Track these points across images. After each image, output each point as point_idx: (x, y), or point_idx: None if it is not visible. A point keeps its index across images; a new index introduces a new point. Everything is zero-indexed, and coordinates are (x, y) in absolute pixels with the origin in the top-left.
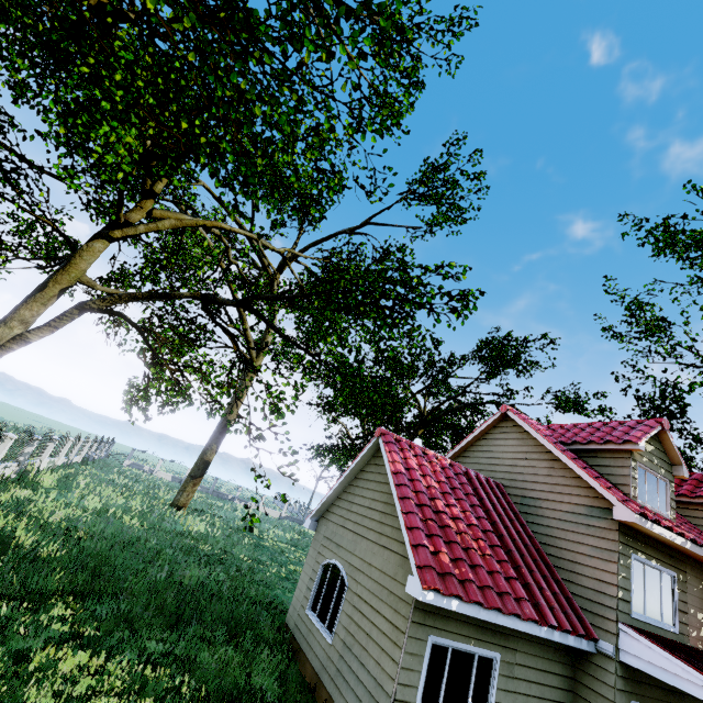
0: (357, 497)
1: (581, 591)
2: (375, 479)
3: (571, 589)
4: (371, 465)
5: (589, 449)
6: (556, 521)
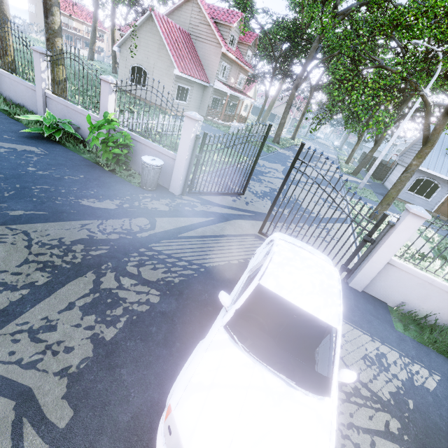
0: (142, 39)
1: (209, 72)
2: (151, 33)
3: (206, 72)
4: (147, 25)
5: (220, 23)
6: (206, 50)
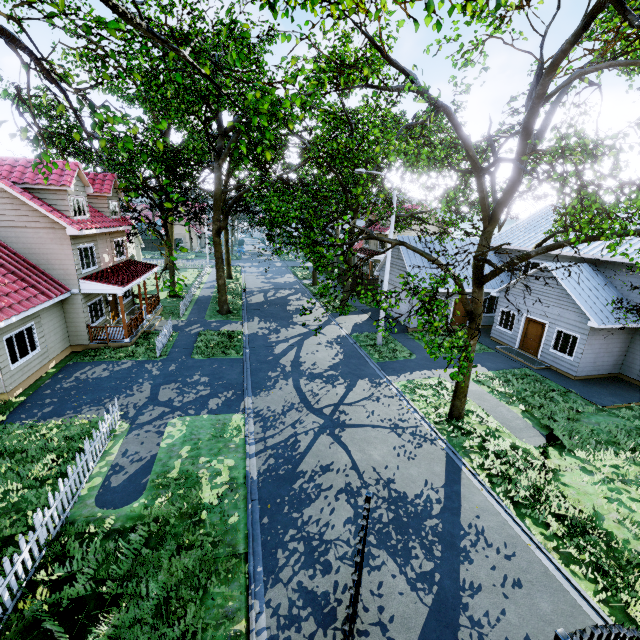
0: None
1: (57, 273)
2: None
3: (51, 273)
4: None
5: (38, 188)
6: (30, 239)
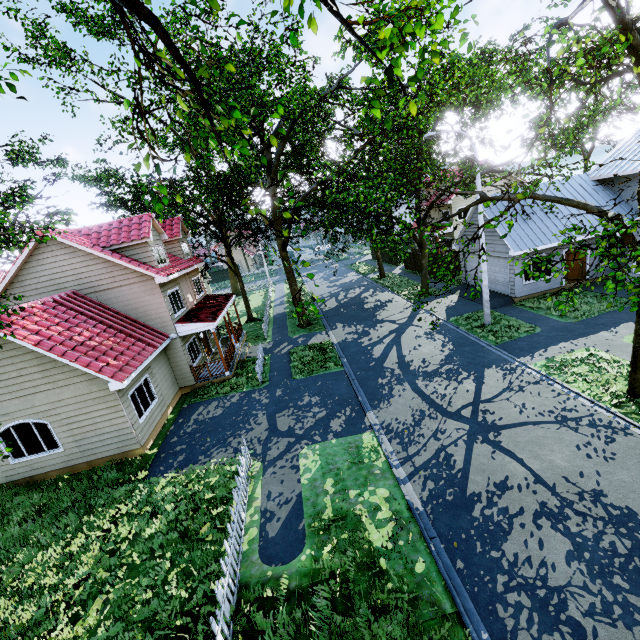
0: None
1: (155, 322)
2: (6, 357)
3: (150, 324)
4: None
5: (123, 247)
6: (127, 297)
